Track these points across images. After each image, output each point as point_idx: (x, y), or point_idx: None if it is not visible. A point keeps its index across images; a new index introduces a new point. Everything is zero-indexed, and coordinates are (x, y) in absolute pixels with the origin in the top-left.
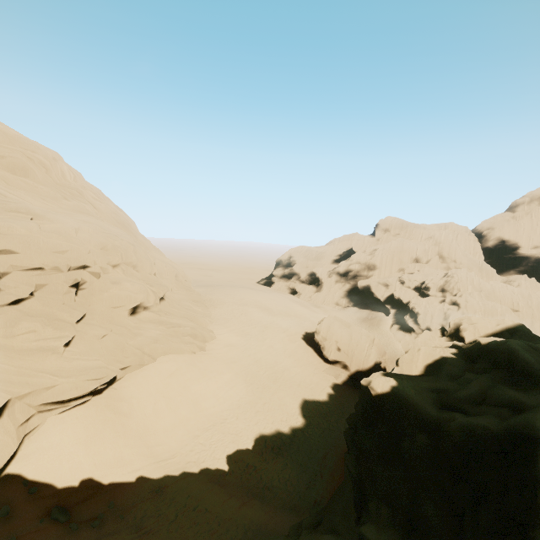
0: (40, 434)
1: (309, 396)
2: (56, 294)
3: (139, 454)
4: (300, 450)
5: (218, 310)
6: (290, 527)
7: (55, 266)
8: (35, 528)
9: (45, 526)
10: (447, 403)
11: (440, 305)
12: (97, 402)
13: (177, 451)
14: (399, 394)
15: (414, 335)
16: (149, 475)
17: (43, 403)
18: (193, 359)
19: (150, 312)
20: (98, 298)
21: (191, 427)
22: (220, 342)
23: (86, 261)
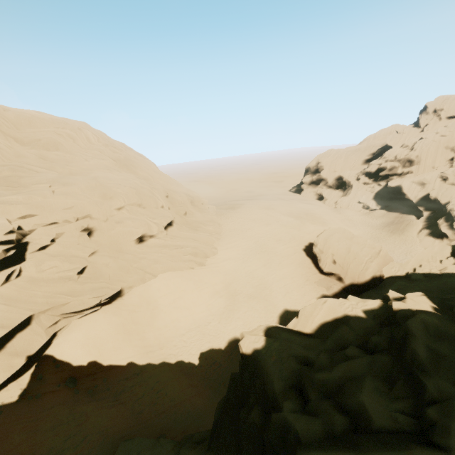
0: (66, 331)
1: (291, 306)
2: (73, 237)
3: (134, 346)
4: None
5: (230, 226)
6: (184, 436)
7: (64, 219)
8: (54, 389)
9: (60, 388)
10: (302, 382)
11: None
12: (106, 310)
13: (164, 345)
14: (257, 359)
15: (446, 242)
16: (137, 361)
17: (63, 313)
18: (190, 273)
19: (156, 239)
20: (107, 235)
21: (180, 327)
22: (221, 257)
23: (90, 211)
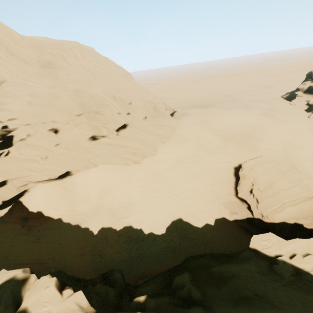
0: (32, 190)
1: (187, 217)
2: (43, 134)
3: (66, 208)
4: (140, 248)
5: (182, 132)
6: None
7: (34, 122)
8: (14, 221)
9: (17, 221)
10: None
11: None
12: (57, 182)
13: (86, 213)
14: None
15: None
16: (64, 219)
17: (28, 181)
18: (123, 168)
19: (107, 138)
20: (68, 134)
21: (101, 204)
22: (156, 159)
23: (53, 117)
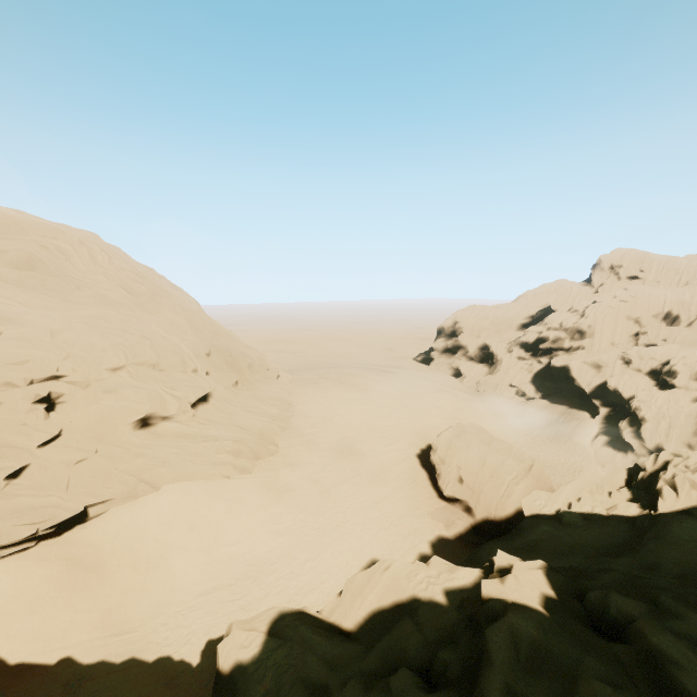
0: None
1: (384, 555)
2: (16, 412)
3: (83, 623)
4: None
5: (307, 408)
6: None
7: (6, 381)
8: None
9: None
10: None
11: (691, 407)
12: (46, 548)
13: (144, 623)
14: (235, 687)
15: (632, 457)
16: (81, 657)
17: None
18: (221, 486)
19: (173, 423)
20: (83, 412)
21: (183, 587)
22: (281, 460)
23: (59, 369)
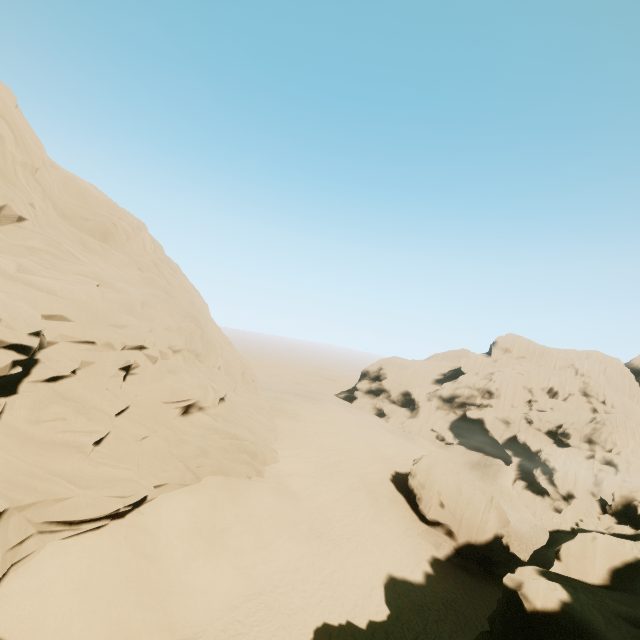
0: (31, 566)
1: (397, 570)
2: (101, 375)
3: (152, 622)
4: None
5: (287, 423)
6: None
7: (108, 341)
8: None
9: None
10: None
11: (588, 463)
12: (115, 529)
13: (204, 628)
14: (577, 619)
15: (549, 500)
16: None
17: (47, 521)
18: (247, 486)
19: (205, 414)
20: (148, 387)
21: (230, 590)
22: (284, 468)
23: (145, 340)
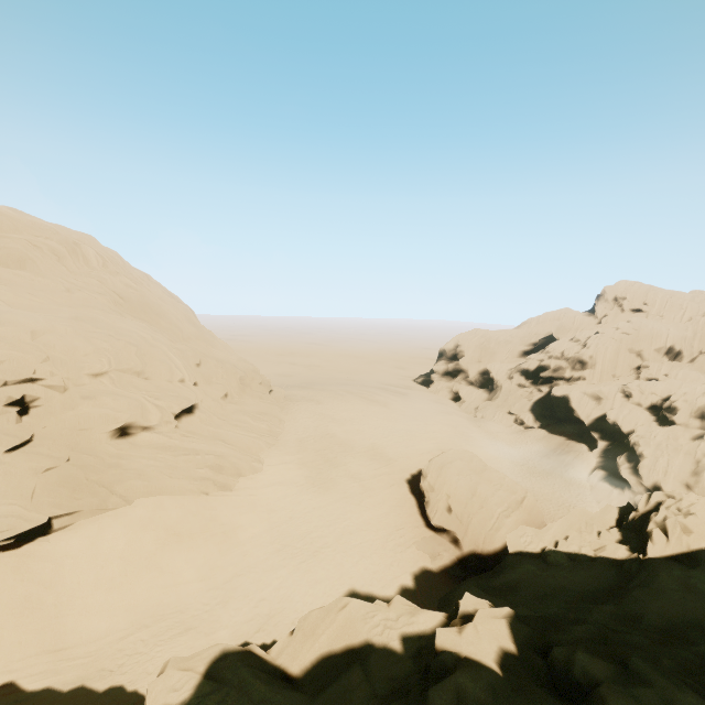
0: None
1: (364, 585)
2: None
3: (32, 645)
4: None
5: (297, 426)
6: None
7: None
8: None
9: None
10: None
11: (691, 445)
12: (2, 560)
13: (100, 647)
14: None
15: (629, 494)
16: (25, 682)
17: None
18: (198, 503)
19: (154, 433)
20: (59, 417)
21: (146, 609)
22: (265, 478)
23: (36, 372)
